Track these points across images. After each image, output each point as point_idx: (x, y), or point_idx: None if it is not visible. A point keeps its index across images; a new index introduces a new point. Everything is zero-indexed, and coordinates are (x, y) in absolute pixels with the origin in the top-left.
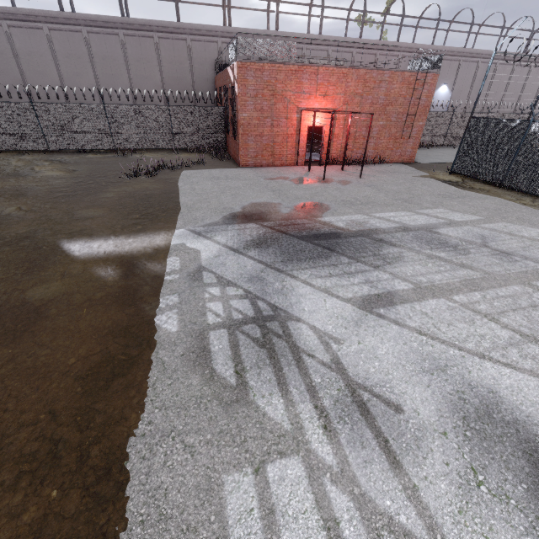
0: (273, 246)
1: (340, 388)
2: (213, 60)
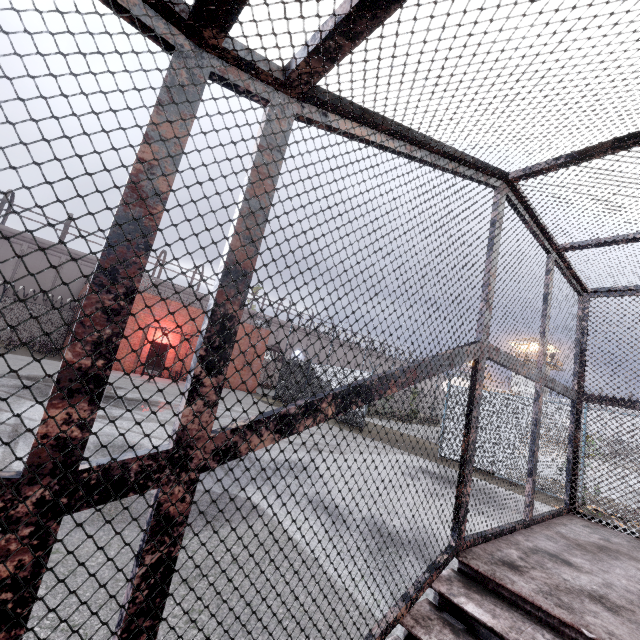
0: (34, 390)
1: (5, 429)
2: (85, 279)
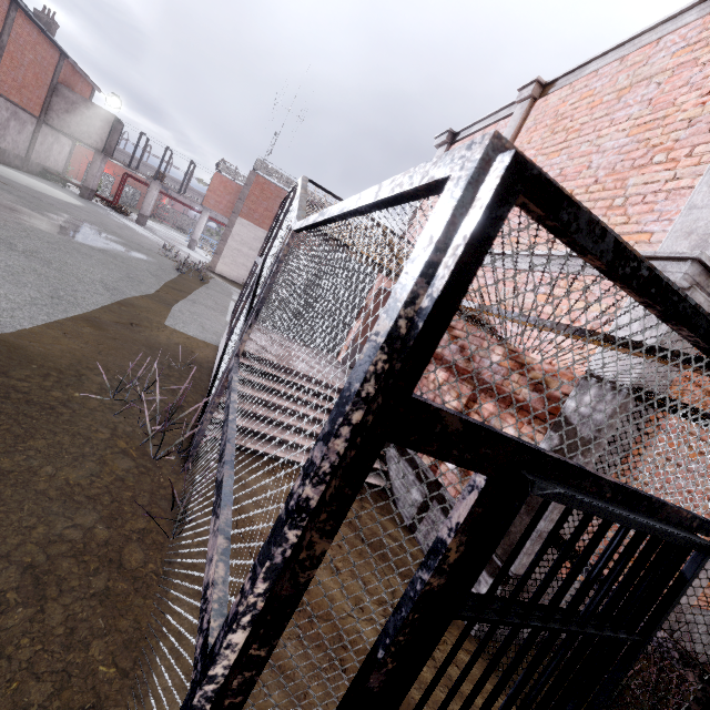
0: None
1: None
2: None
